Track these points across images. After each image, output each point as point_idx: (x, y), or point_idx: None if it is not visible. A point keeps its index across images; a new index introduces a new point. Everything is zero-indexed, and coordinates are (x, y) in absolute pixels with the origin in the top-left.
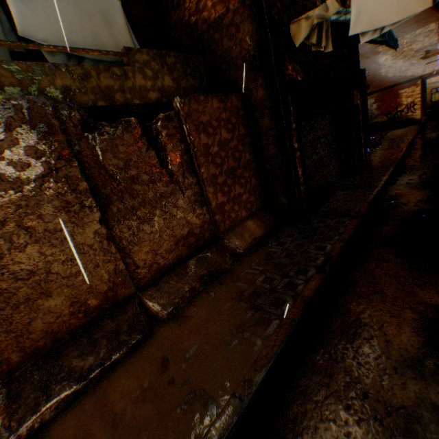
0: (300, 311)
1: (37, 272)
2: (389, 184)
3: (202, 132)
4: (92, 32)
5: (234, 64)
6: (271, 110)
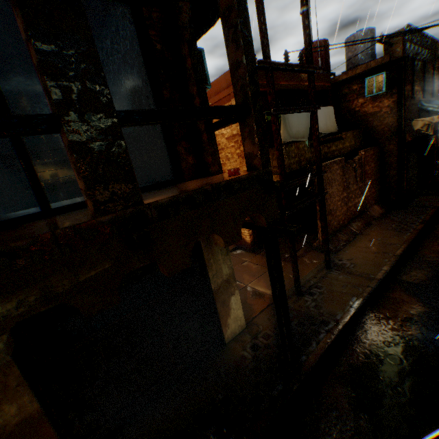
0: (416, 231)
1: (335, 209)
2: None
3: (366, 164)
4: (326, 122)
5: (377, 132)
6: (395, 155)
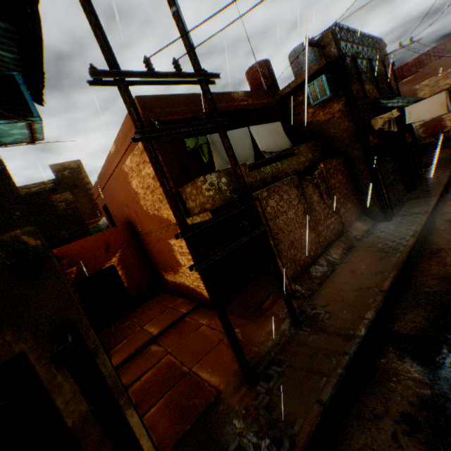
0: (408, 249)
1: (299, 238)
2: (444, 193)
3: (331, 177)
4: (274, 140)
5: (337, 140)
6: (363, 161)
